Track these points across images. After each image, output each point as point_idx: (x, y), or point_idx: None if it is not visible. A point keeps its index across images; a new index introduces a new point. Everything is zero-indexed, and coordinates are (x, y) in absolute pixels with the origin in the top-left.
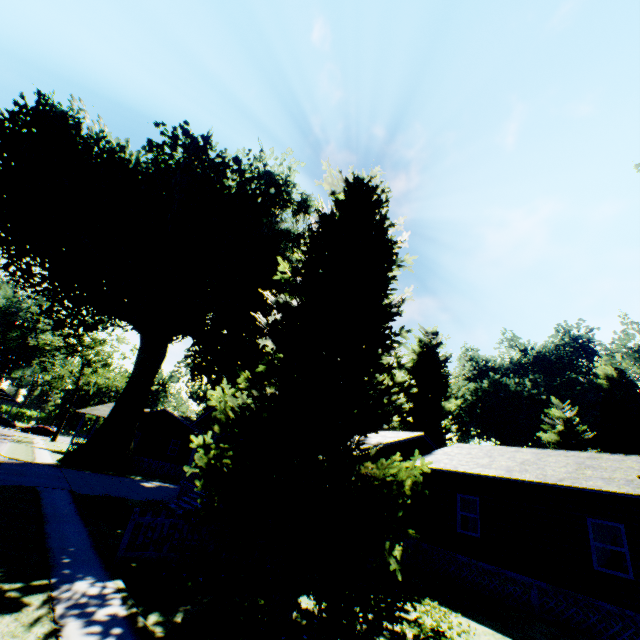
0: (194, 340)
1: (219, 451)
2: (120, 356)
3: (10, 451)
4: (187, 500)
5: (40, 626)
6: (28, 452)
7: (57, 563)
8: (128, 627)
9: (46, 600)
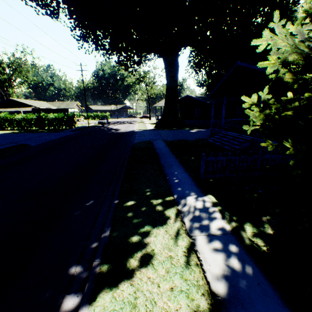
0: (190, 50)
1: (278, 106)
2: (158, 77)
3: (138, 127)
4: (218, 137)
5: (181, 240)
6: (143, 126)
7: (172, 183)
8: (239, 245)
9: (176, 214)
